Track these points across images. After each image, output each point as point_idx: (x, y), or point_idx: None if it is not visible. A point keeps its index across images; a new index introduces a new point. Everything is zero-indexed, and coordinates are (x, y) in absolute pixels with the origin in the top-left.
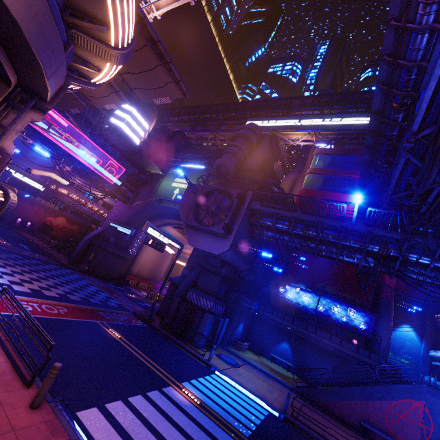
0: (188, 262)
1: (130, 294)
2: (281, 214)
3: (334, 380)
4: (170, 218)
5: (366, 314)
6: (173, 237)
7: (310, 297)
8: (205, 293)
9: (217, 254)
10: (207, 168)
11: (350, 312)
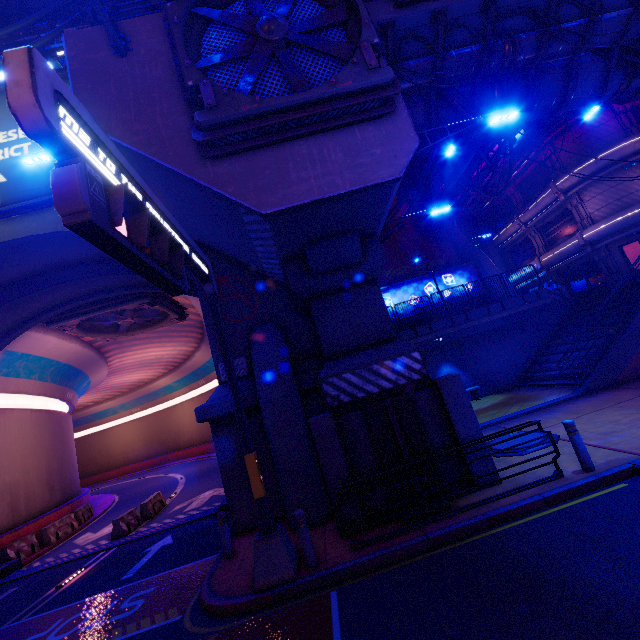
0: (214, 340)
1: (63, 578)
2: (451, 17)
3: (529, 358)
4: (24, 294)
5: (463, 270)
6: (55, 365)
7: (391, 296)
8: (370, 349)
9: (398, 174)
10: (65, 70)
11: (447, 280)
